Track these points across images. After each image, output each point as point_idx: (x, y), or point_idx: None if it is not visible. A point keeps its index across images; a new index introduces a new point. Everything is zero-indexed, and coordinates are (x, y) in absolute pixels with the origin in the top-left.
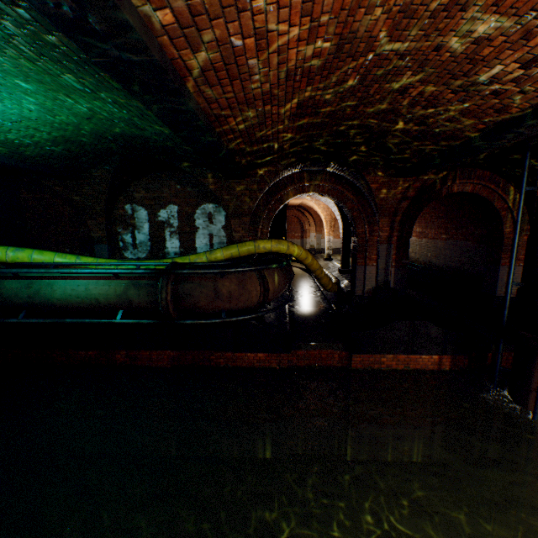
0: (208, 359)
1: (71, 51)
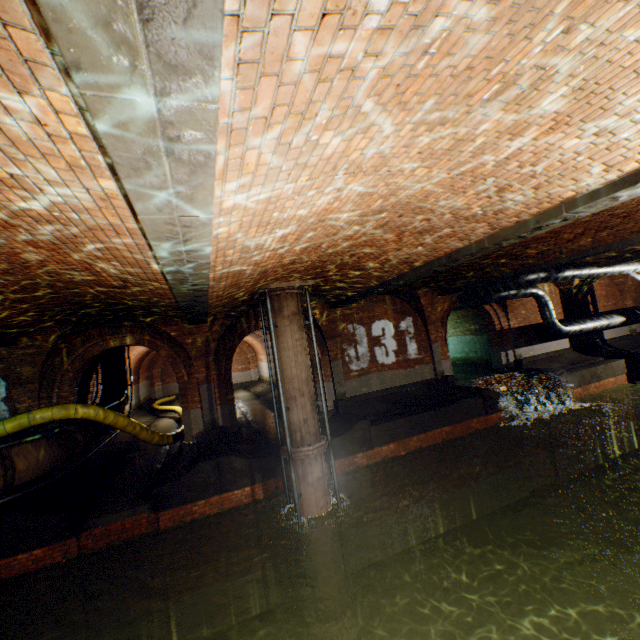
0: None
1: None
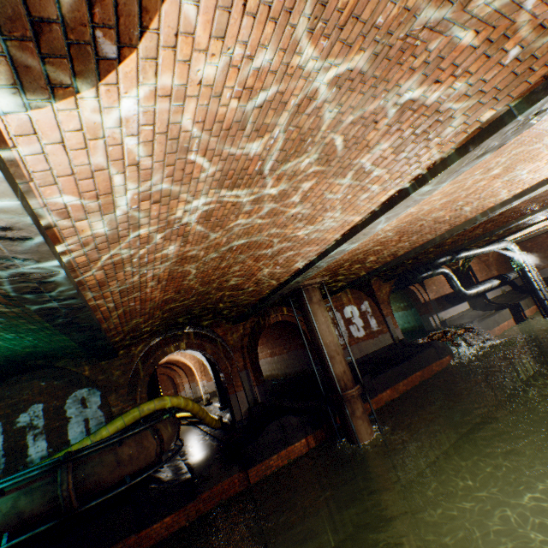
0: None
1: (35, 326)
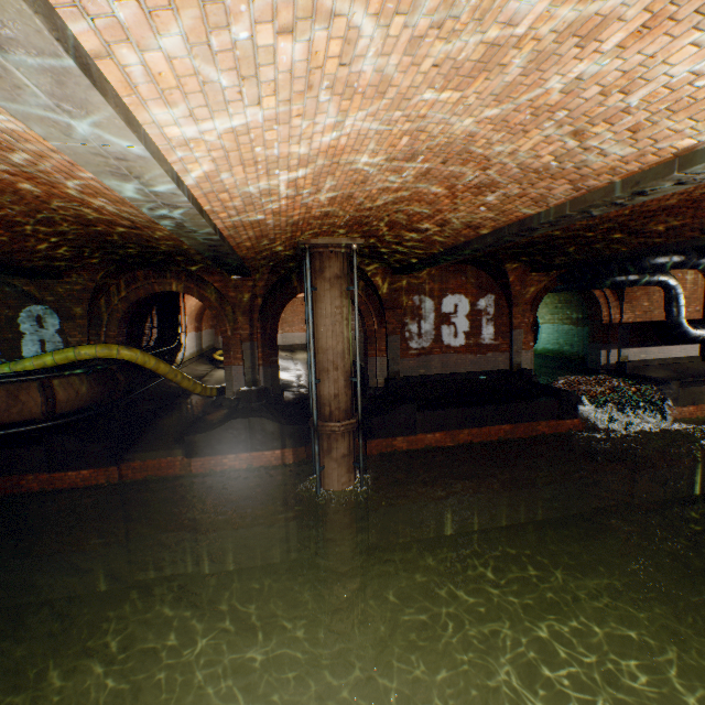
0: (19, 485)
1: None
